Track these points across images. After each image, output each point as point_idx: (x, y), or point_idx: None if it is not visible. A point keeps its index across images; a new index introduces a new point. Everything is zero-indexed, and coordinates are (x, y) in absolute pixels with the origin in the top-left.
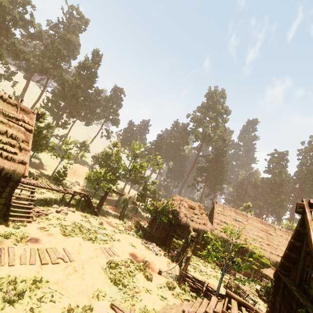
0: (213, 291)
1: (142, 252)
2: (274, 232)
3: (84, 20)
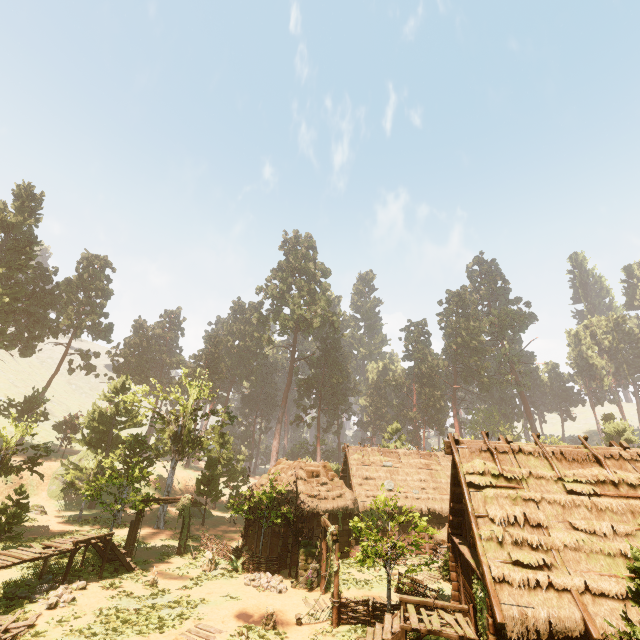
0: (384, 606)
1: (254, 600)
2: (438, 463)
3: None
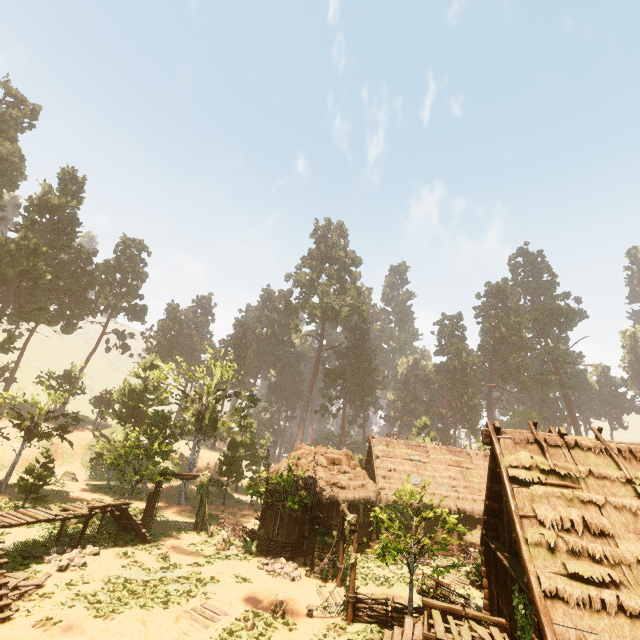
0: (404, 607)
1: (266, 585)
2: (470, 461)
3: (27, 107)
